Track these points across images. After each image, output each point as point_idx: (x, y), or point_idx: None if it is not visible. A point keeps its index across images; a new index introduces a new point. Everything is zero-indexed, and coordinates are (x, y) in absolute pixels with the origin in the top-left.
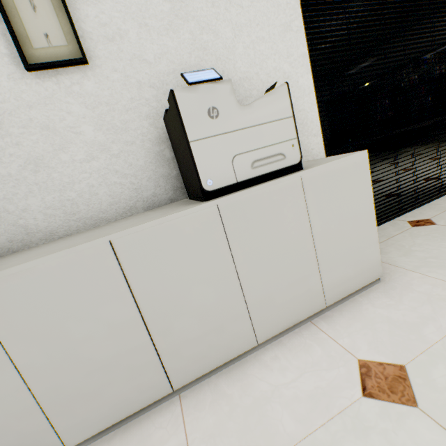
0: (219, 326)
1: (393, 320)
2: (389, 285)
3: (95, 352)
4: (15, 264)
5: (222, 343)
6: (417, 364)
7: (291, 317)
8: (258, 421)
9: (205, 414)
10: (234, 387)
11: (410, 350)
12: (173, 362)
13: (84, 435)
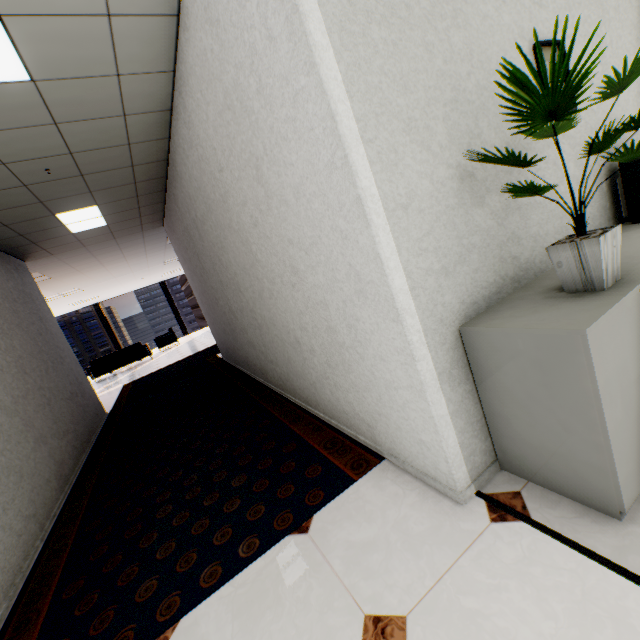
0: None
1: None
2: None
3: None
4: None
5: None
6: None
7: None
8: None
9: None
10: None
11: None
12: None
13: None
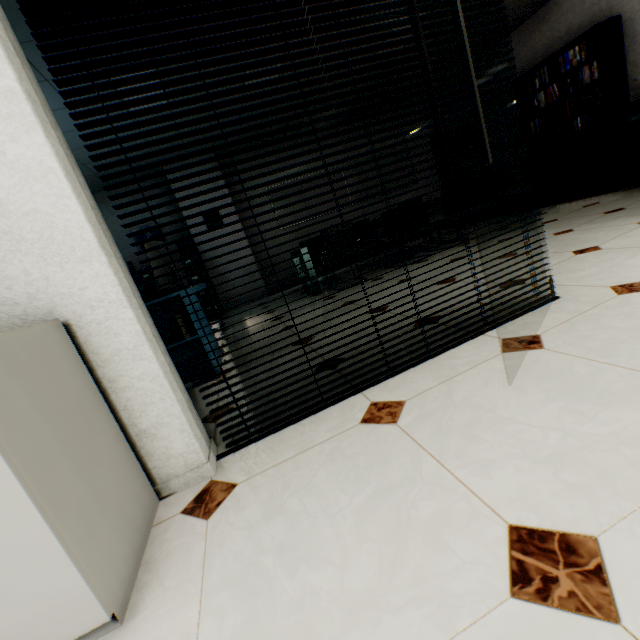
0: None
1: None
2: None
3: None
4: None
5: None
6: None
7: None
8: None
9: None
10: None
11: None
12: None
13: None
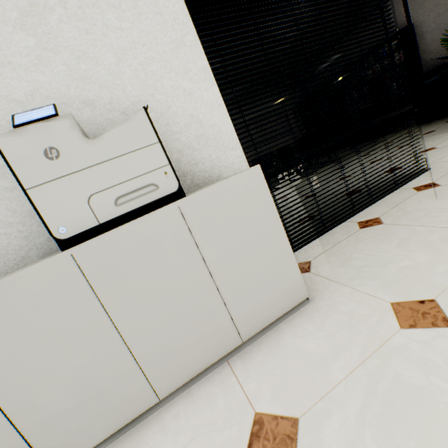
0: (102, 389)
1: (306, 353)
2: (317, 305)
3: None
4: None
5: (111, 408)
6: (311, 416)
7: (199, 361)
8: None
9: None
10: None
11: (311, 396)
12: (47, 442)
13: None
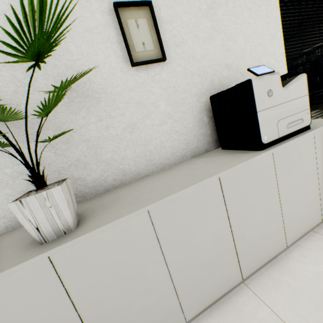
0: (268, 234)
1: None
2: None
3: (205, 252)
4: (165, 193)
5: (269, 246)
6: None
7: (304, 227)
8: (320, 296)
9: (274, 294)
10: (284, 275)
11: None
12: (244, 259)
13: (195, 312)
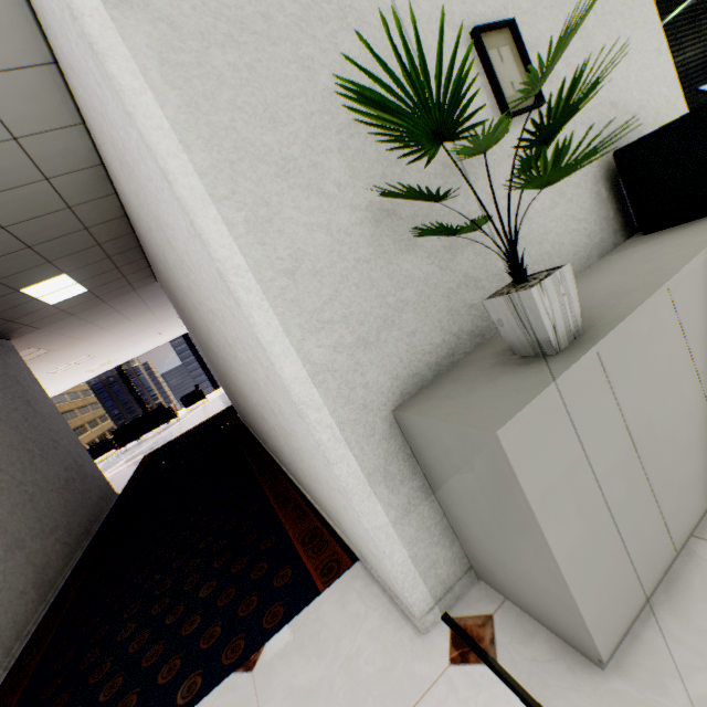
0: None
1: None
2: None
3: None
4: (665, 272)
5: None
6: None
7: None
8: None
9: None
10: None
11: None
12: None
13: None
